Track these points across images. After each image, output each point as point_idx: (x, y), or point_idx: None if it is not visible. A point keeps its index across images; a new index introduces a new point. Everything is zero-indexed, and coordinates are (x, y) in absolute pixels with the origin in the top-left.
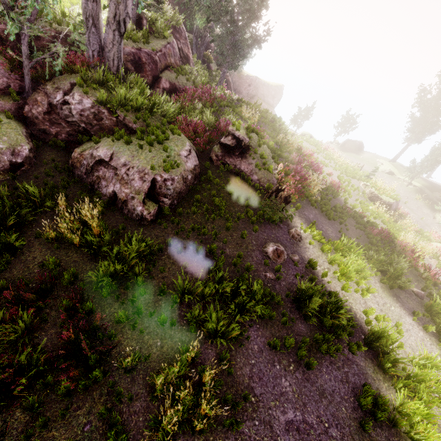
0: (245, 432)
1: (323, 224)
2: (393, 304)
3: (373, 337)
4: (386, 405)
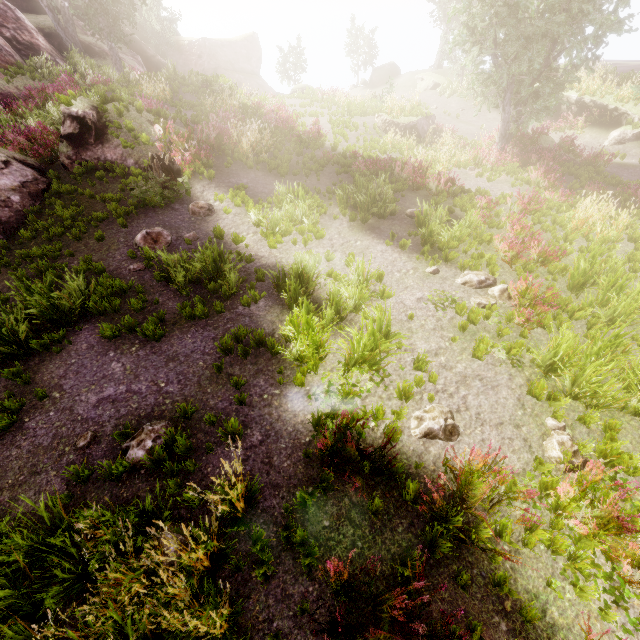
0: (31, 427)
1: (268, 186)
2: (362, 239)
3: (282, 278)
4: (262, 338)
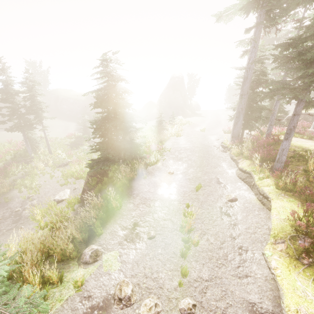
0: None
1: None
2: None
3: None
4: None
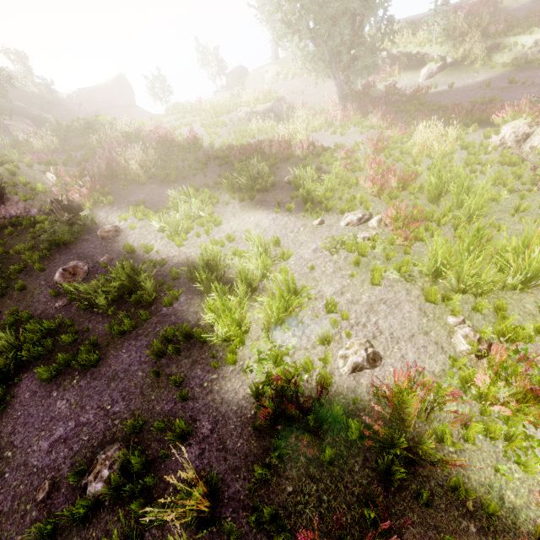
0: None
1: (163, 194)
2: (254, 214)
3: (193, 271)
4: (189, 331)
